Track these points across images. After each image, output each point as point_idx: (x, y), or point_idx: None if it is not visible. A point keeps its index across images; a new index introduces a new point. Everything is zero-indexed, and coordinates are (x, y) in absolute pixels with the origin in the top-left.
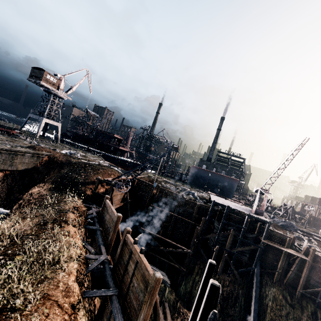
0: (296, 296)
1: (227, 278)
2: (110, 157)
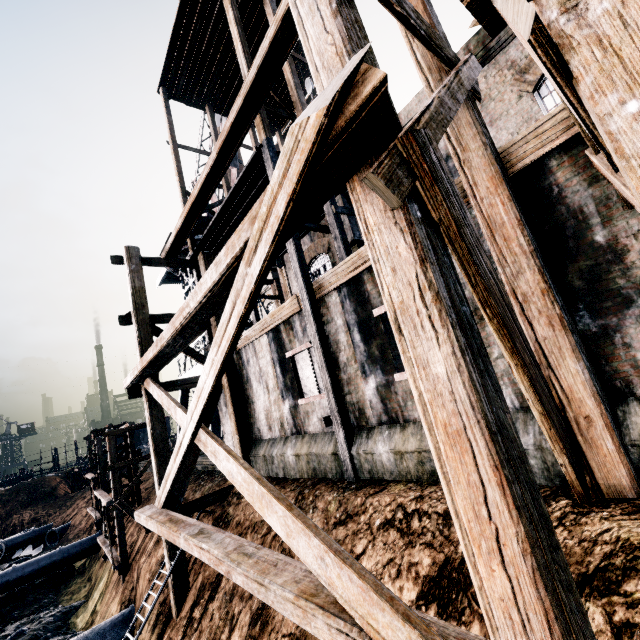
0: None
1: None
2: None
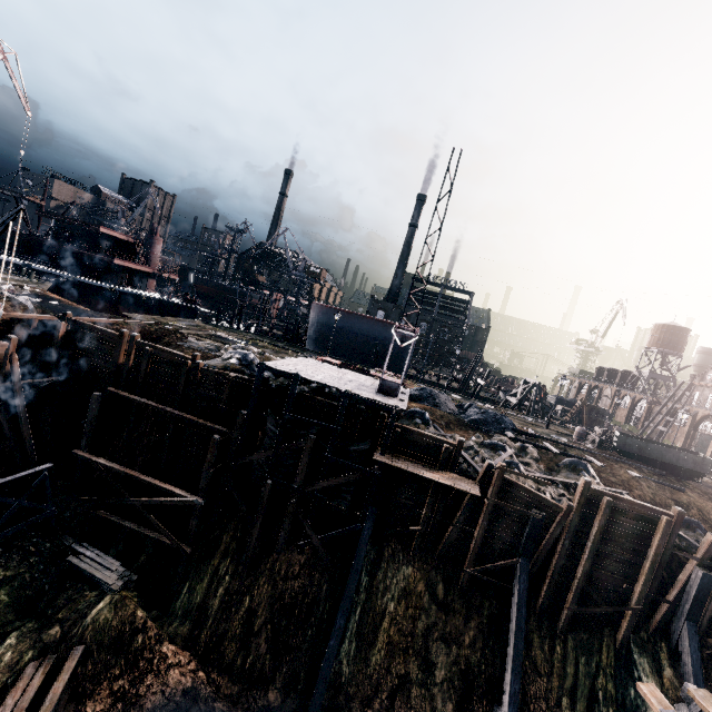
0: (460, 582)
1: (298, 558)
2: (92, 288)
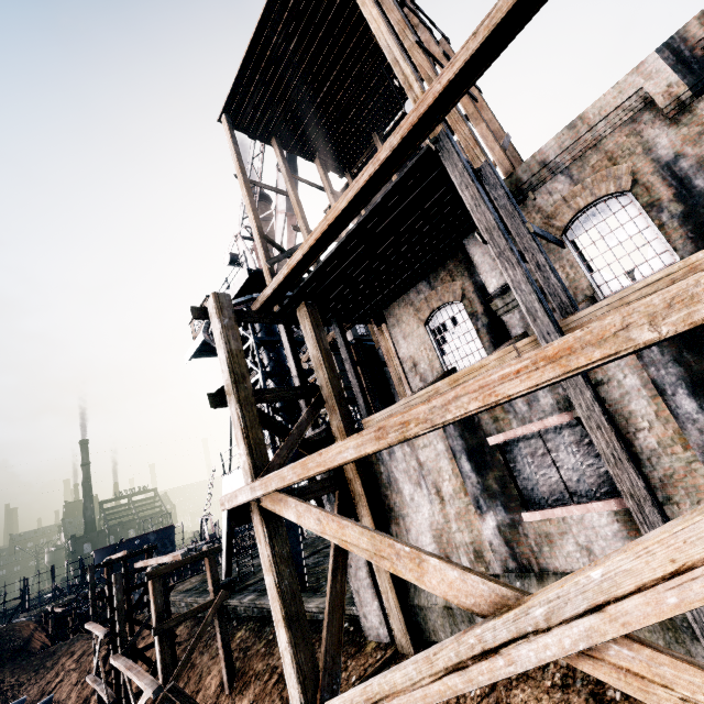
0: None
1: None
2: None
